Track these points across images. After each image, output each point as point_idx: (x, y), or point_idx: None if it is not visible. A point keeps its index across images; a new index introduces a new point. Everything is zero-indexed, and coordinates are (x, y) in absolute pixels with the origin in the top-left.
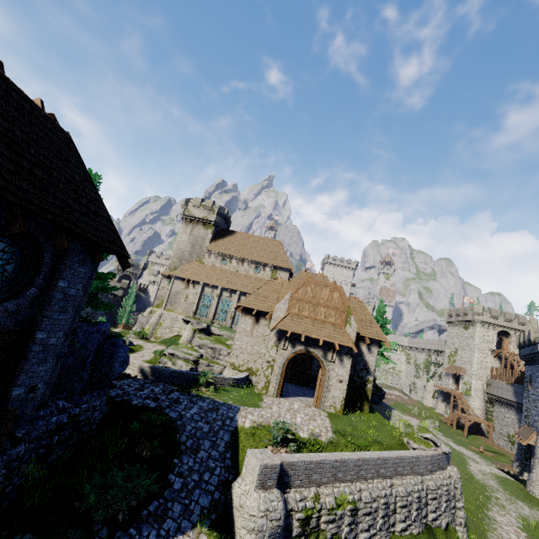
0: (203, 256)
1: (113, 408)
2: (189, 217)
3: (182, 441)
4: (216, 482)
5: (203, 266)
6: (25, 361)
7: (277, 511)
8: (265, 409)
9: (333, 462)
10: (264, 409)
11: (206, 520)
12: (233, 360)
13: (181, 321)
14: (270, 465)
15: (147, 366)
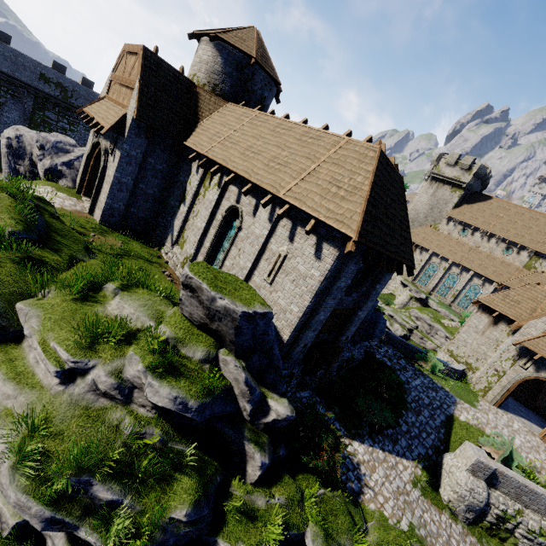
0: (439, 221)
1: (365, 355)
2: (437, 176)
3: (408, 401)
4: (430, 443)
5: (437, 233)
6: (350, 324)
7: (480, 496)
8: (481, 412)
9: None
10: (479, 411)
11: (421, 462)
12: (452, 348)
13: (398, 282)
14: (485, 464)
15: None
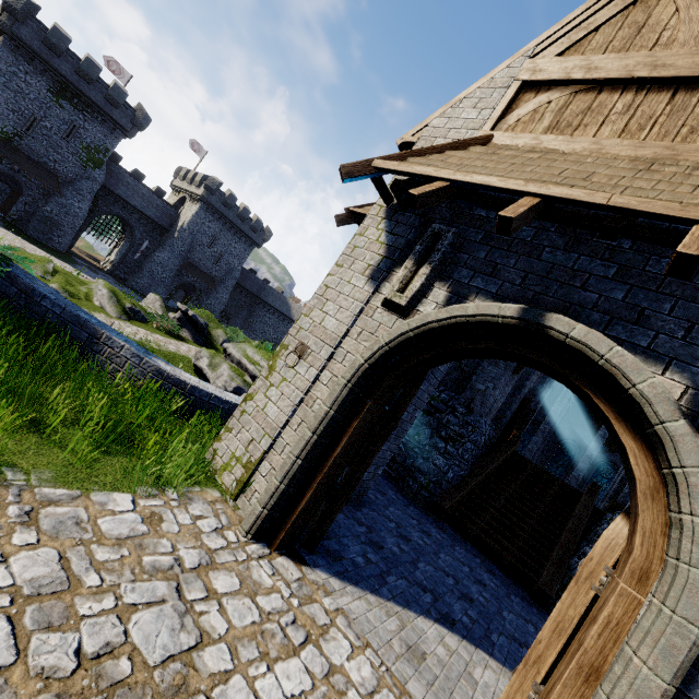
0: None
1: None
2: None
3: None
4: None
5: None
6: None
7: None
8: None
9: None
10: None
11: None
12: None
13: None
14: None
15: None
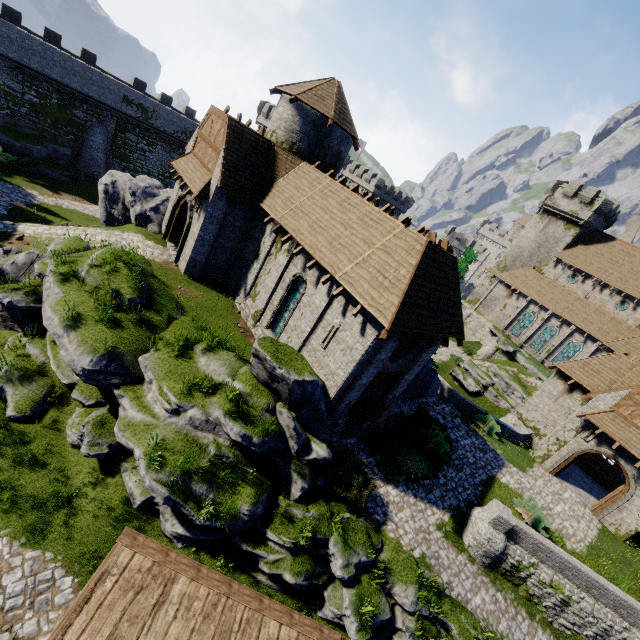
0: (546, 263)
1: (418, 411)
2: (550, 208)
3: (452, 458)
4: (465, 497)
5: (540, 277)
6: (397, 385)
7: (497, 545)
8: (529, 477)
9: (565, 561)
10: (527, 476)
11: (451, 511)
12: (522, 411)
13: (487, 329)
14: (506, 520)
15: (445, 385)
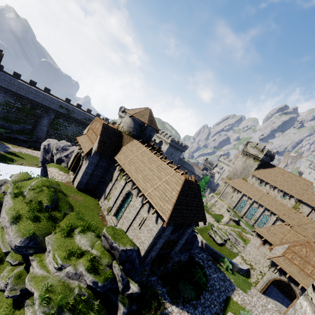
0: (248, 176)
1: (189, 258)
2: (246, 152)
3: (207, 286)
4: (215, 311)
5: (246, 183)
6: (176, 246)
7: None
8: (248, 296)
9: None
10: (247, 295)
11: None
12: (243, 255)
13: (225, 208)
14: None
15: (203, 241)
